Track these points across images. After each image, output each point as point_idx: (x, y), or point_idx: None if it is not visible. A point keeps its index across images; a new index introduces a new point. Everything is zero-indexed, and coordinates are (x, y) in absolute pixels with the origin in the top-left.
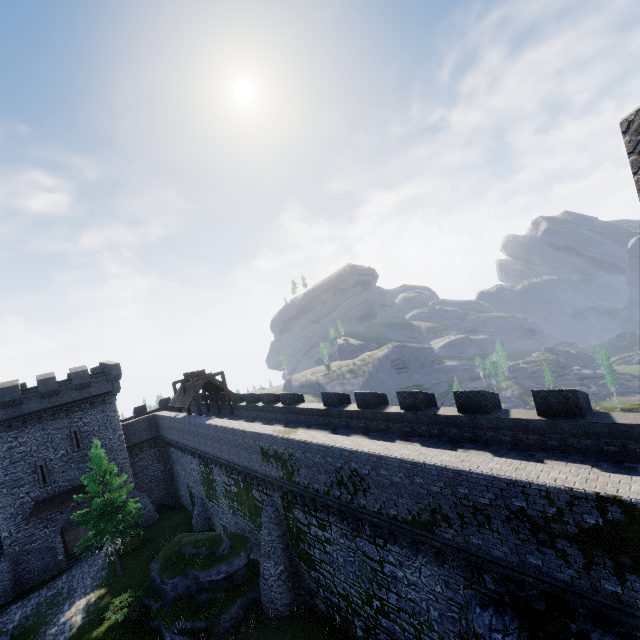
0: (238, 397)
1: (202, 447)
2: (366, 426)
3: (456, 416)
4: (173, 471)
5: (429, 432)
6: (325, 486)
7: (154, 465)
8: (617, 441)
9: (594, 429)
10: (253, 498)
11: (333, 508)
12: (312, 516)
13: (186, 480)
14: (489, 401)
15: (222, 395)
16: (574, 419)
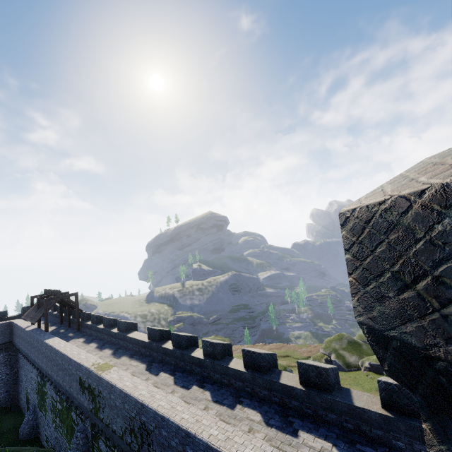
0: (87, 316)
1: (39, 362)
2: (176, 364)
3: (241, 371)
4: (18, 375)
5: (221, 380)
6: (121, 430)
7: (0, 368)
8: (353, 420)
9: (338, 406)
10: (71, 419)
11: (125, 451)
12: (111, 451)
13: (26, 386)
14: (267, 362)
15: (75, 312)
16: (325, 393)
